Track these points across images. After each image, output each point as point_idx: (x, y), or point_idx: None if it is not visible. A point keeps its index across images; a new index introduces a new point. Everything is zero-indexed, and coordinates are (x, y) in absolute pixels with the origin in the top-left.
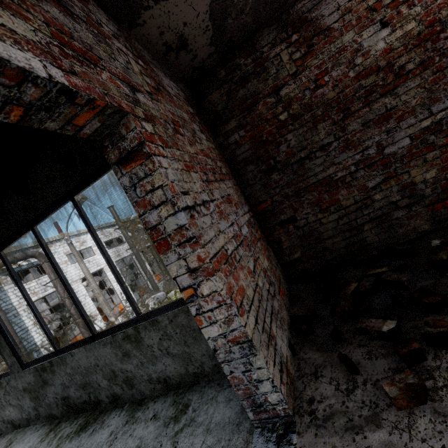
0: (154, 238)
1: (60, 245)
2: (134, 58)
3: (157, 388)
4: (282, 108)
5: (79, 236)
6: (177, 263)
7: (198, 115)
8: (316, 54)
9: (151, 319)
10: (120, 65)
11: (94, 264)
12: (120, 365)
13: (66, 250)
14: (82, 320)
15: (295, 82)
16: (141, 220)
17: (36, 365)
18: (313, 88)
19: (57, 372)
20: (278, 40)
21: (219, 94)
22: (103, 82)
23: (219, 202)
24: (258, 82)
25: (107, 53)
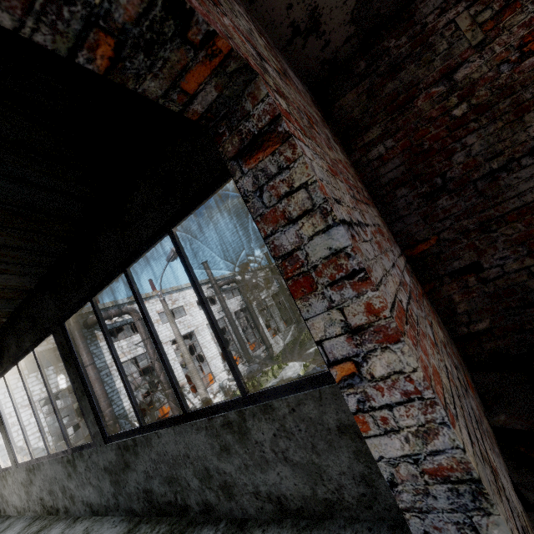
0: (287, 272)
1: (153, 302)
2: (257, 32)
3: (266, 509)
4: (457, 99)
5: (172, 294)
6: (326, 316)
7: (327, 123)
8: (522, 6)
9: (262, 403)
10: (242, 25)
11: (184, 325)
12: (216, 462)
13: (159, 309)
14: (169, 388)
15: (481, 56)
16: (268, 244)
17: (118, 441)
18: (516, 59)
19: (141, 454)
20: (451, 1)
21: (356, 94)
22: (225, 25)
23: (373, 230)
24: (417, 67)
25: (228, 6)
